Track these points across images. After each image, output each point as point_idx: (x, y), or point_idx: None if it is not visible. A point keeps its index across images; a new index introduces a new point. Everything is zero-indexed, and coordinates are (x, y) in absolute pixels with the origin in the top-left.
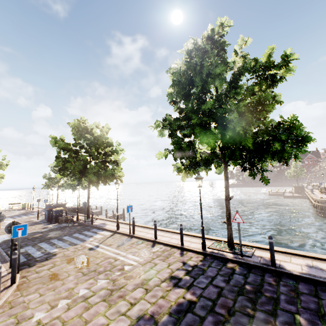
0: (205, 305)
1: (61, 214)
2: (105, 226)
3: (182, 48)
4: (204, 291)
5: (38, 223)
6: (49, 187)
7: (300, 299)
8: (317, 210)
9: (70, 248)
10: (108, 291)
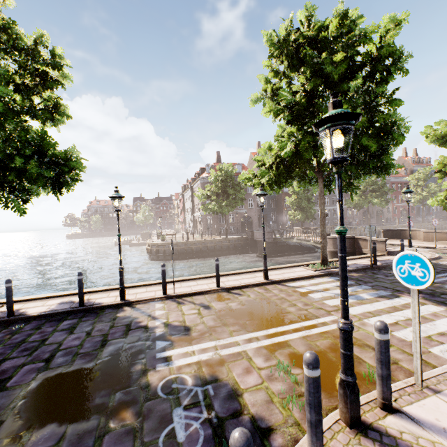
0: None
1: None
2: None
3: None
4: None
5: None
6: None
7: (12, 338)
8: (148, 254)
9: None
10: None
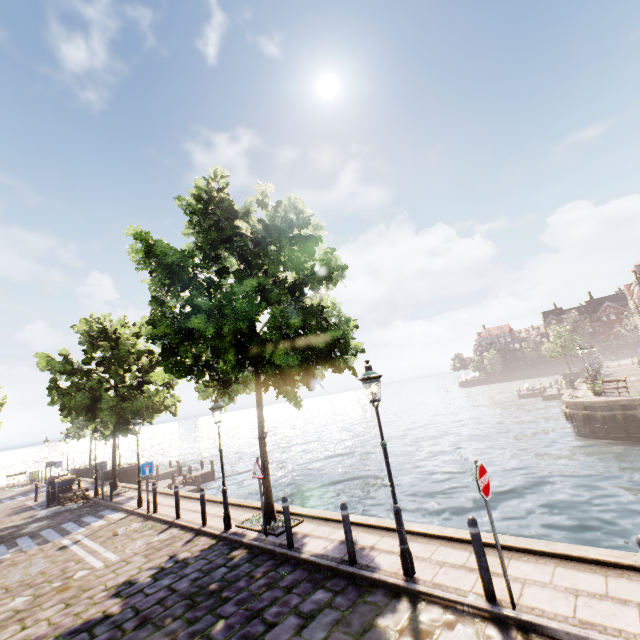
0: (118, 620)
1: (70, 487)
2: (127, 502)
3: (135, 229)
4: (145, 598)
5: (29, 509)
6: (74, 437)
7: (261, 596)
8: (568, 422)
9: (31, 550)
10: (12, 613)
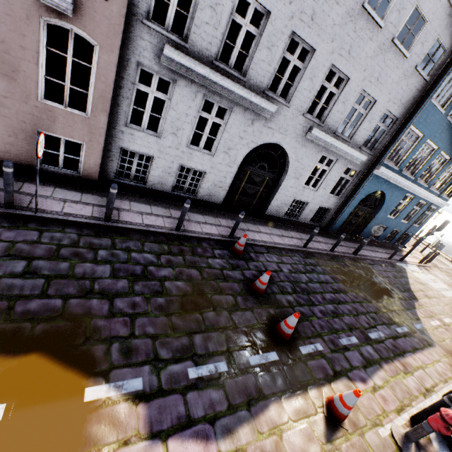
0: None
1: None
2: None
3: None
4: None
5: None
6: None
7: None
8: None
9: None
10: None
